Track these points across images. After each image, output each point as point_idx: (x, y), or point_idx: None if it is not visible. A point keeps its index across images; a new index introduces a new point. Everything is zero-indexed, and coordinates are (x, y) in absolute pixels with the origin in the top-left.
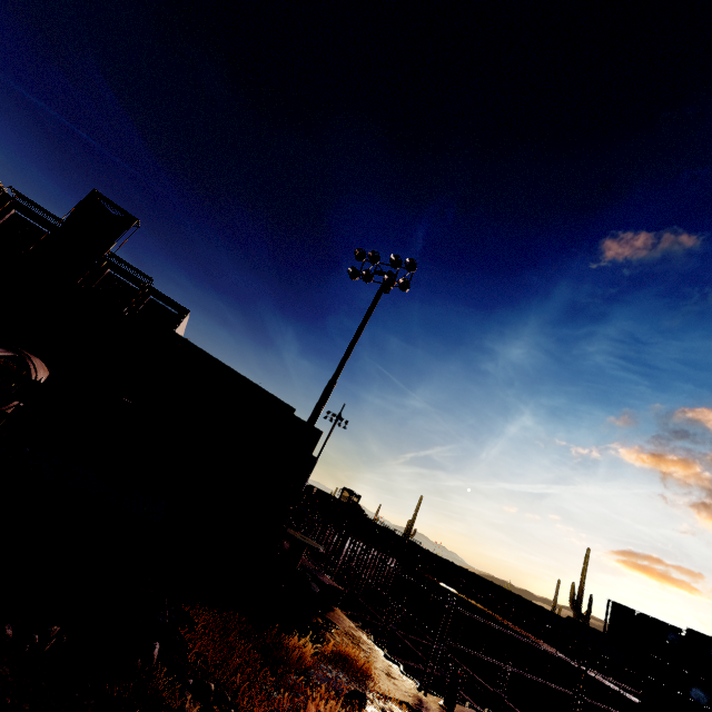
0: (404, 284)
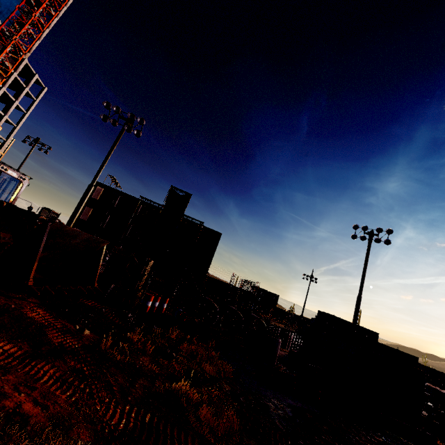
0: (386, 240)
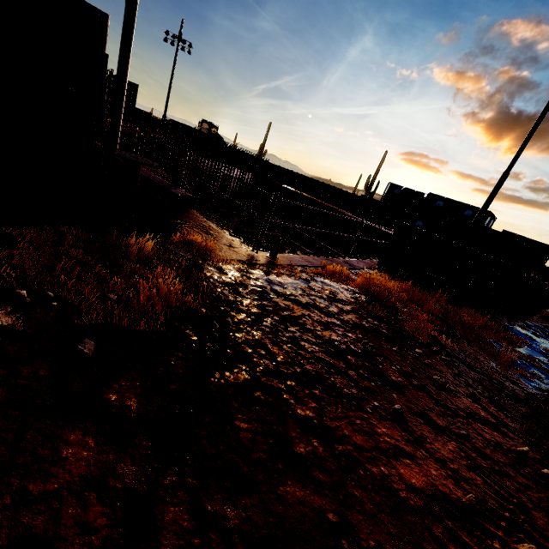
0: None
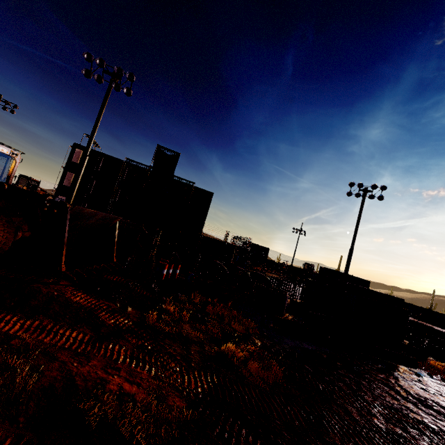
0: (379, 196)
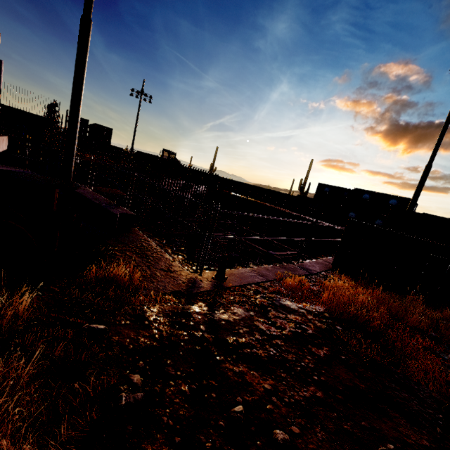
0: None
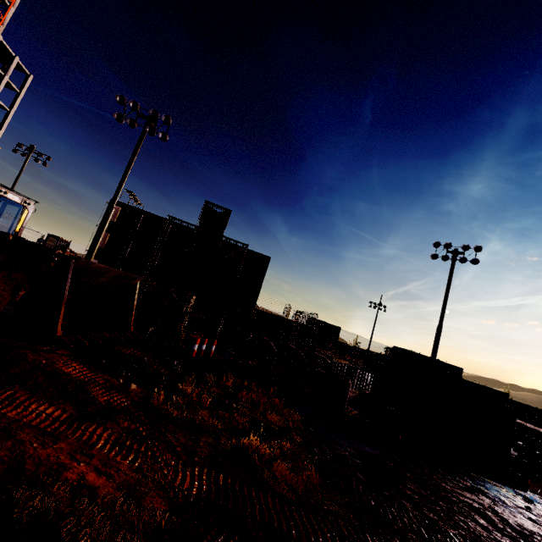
0: (473, 259)
